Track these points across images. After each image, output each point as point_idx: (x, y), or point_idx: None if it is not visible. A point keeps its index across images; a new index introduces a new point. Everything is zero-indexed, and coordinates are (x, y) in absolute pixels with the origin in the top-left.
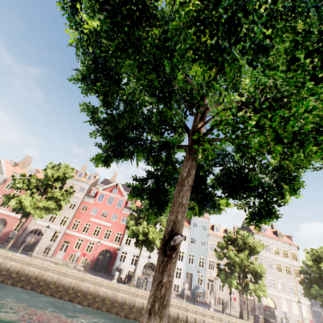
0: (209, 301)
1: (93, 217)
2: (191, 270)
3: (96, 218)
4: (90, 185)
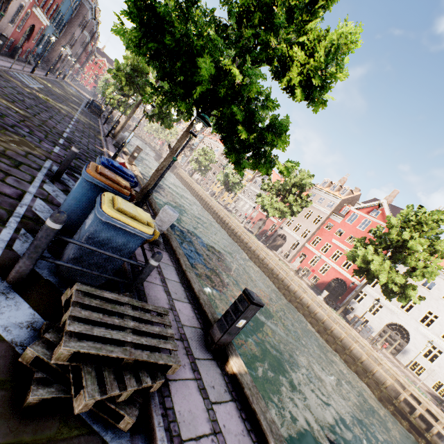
0: None
1: (335, 238)
2: None
3: (338, 241)
4: (340, 201)
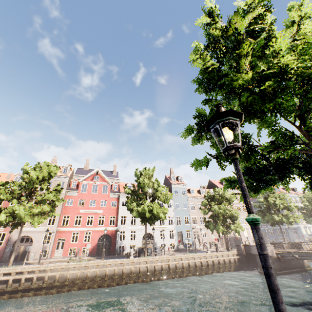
0: (198, 247)
1: (81, 208)
2: (180, 229)
3: (85, 209)
4: (68, 179)
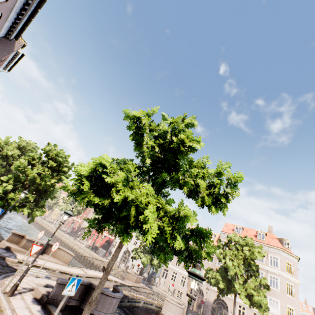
0: (159, 285)
1: None
2: None
3: None
4: None
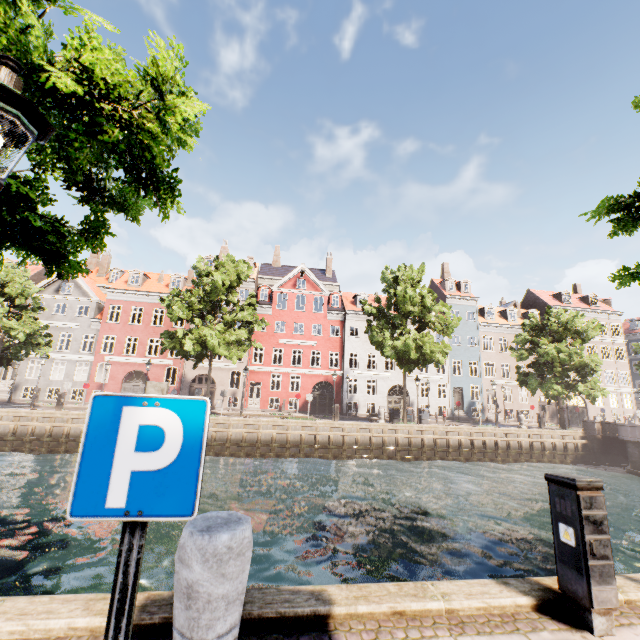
0: (492, 417)
1: (281, 337)
2: (459, 383)
3: (287, 338)
4: (255, 284)
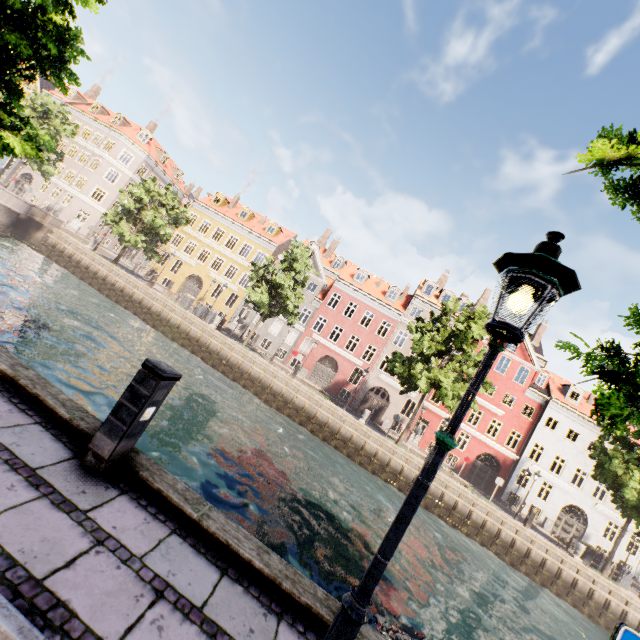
0: None
1: None
2: None
3: None
4: None
